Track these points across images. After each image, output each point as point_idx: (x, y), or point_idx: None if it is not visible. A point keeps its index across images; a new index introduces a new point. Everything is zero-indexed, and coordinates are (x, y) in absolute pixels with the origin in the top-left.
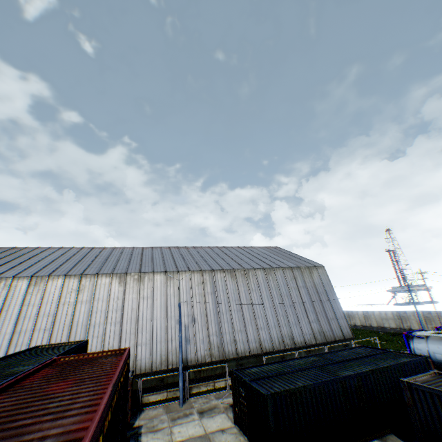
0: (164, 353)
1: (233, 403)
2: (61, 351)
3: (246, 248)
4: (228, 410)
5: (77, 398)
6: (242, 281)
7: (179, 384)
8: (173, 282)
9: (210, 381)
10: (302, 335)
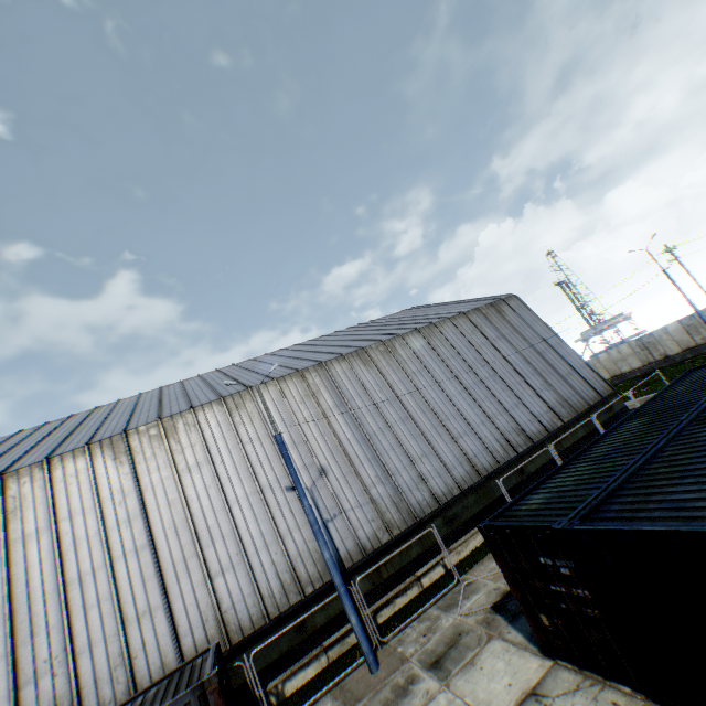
0: (284, 566)
1: (523, 607)
2: None
3: (365, 324)
4: (500, 627)
5: None
6: (387, 364)
7: (351, 620)
8: (247, 412)
9: (408, 580)
10: (534, 419)
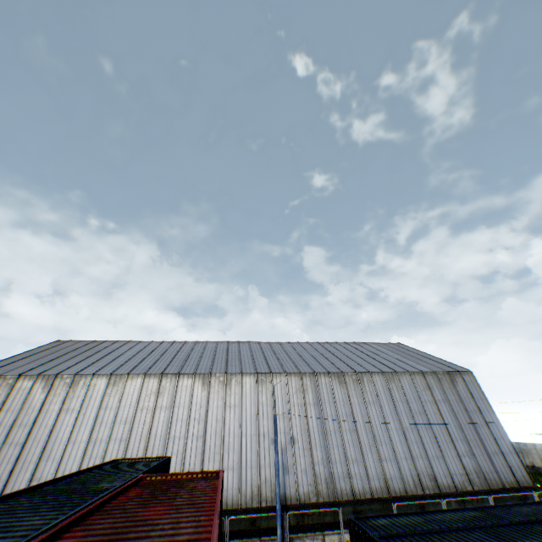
0: (256, 483)
1: None
2: (144, 468)
3: (357, 345)
4: None
5: (178, 527)
6: (354, 389)
7: (277, 530)
8: (266, 386)
9: (317, 532)
10: (448, 474)
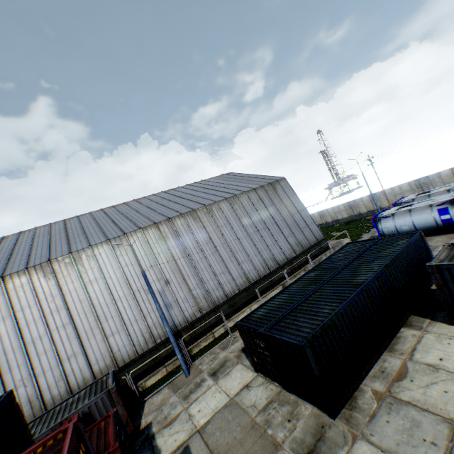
0: (146, 331)
1: (249, 354)
2: None
3: (198, 184)
4: (242, 359)
5: None
6: (207, 220)
7: (178, 357)
8: (124, 249)
9: (208, 334)
10: (282, 253)
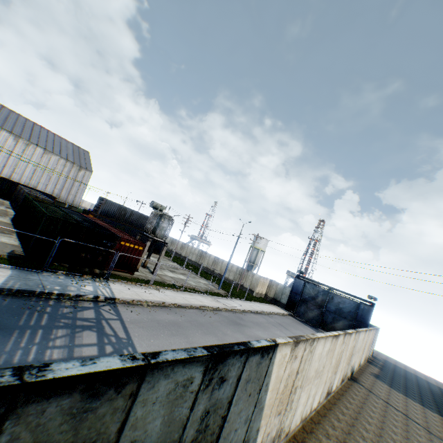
0: None
1: None
2: None
3: (60, 138)
4: None
5: None
6: (22, 146)
7: None
8: None
9: None
10: (44, 190)
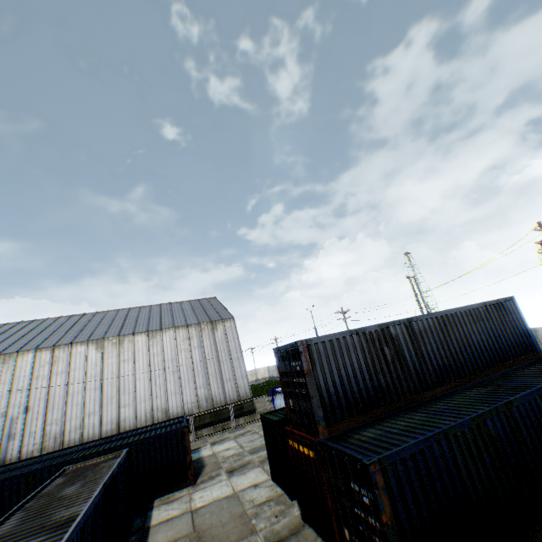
0: None
1: None
2: None
3: (168, 305)
4: None
5: None
6: (111, 352)
7: None
8: (8, 366)
9: None
10: (181, 405)
